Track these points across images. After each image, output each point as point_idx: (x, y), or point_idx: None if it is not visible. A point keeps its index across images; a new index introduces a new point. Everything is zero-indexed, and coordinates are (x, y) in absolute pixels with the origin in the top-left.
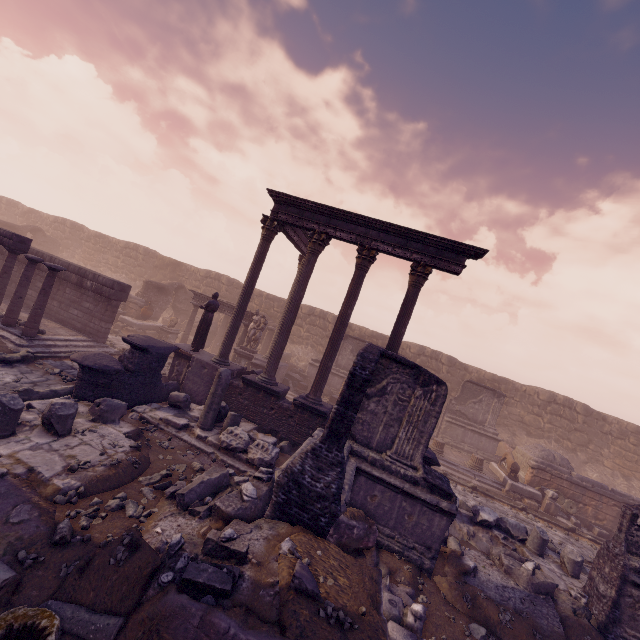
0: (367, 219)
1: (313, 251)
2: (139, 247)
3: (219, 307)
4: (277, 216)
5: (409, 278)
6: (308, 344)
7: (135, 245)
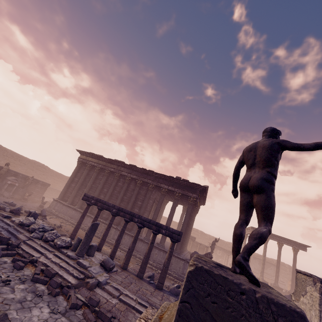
0: (279, 236)
1: (266, 243)
2: (166, 218)
3: (218, 248)
4: None
5: (293, 251)
6: None
7: (164, 217)
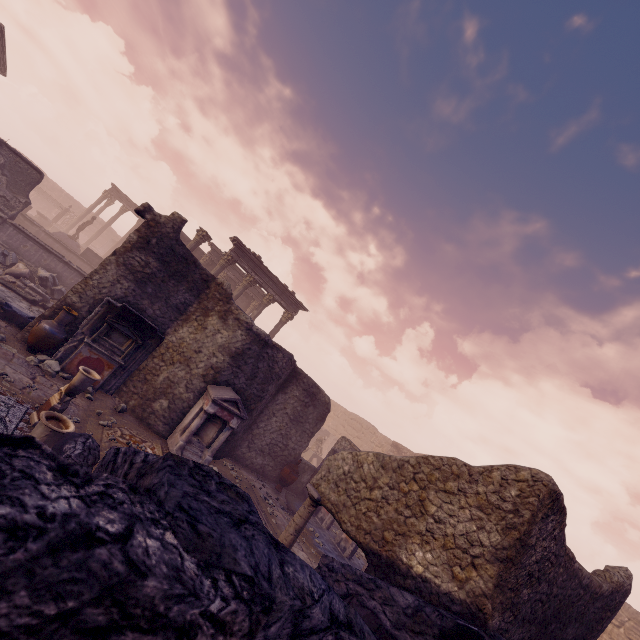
0: None
1: (121, 212)
2: None
3: (47, 197)
4: (112, 193)
5: None
6: (87, 235)
7: None
